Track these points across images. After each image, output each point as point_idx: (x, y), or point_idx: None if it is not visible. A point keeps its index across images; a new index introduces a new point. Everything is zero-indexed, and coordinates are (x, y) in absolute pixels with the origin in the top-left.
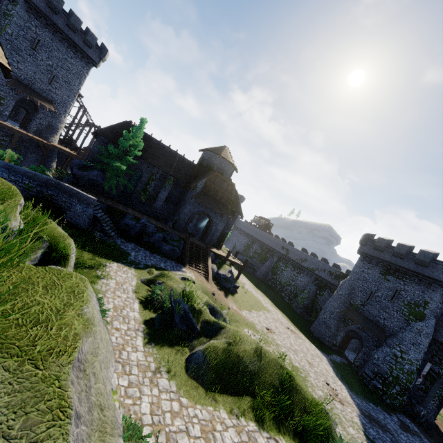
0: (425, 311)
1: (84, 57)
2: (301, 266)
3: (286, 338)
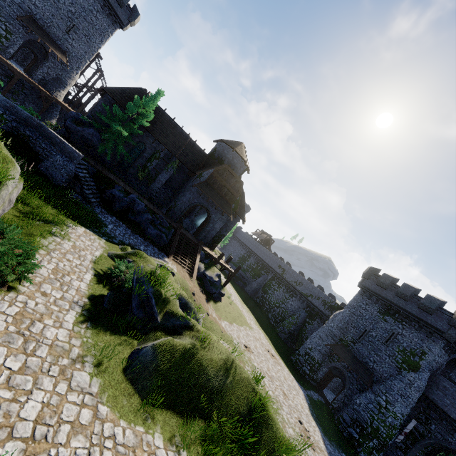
0: (420, 362)
1: (112, 14)
2: (295, 289)
3: (264, 361)
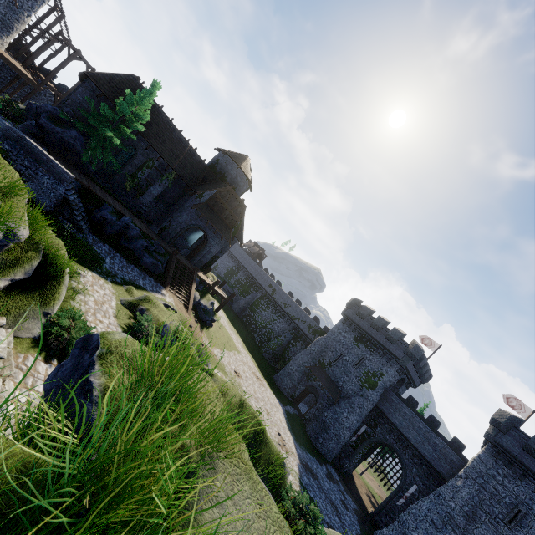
0: (378, 382)
1: None
2: (283, 310)
3: (252, 385)
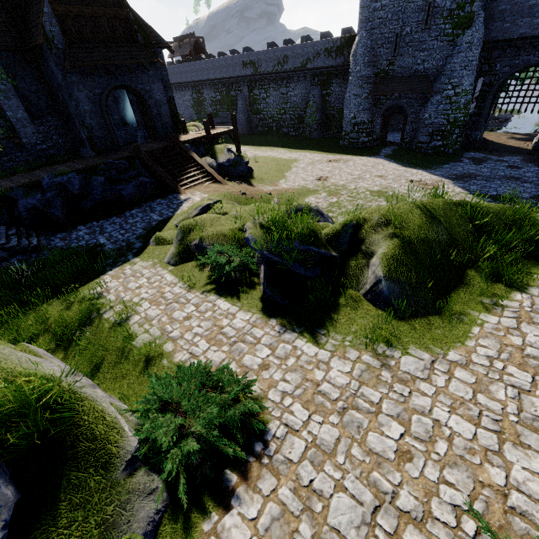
0: (473, 9)
1: None
2: (285, 73)
3: (341, 173)
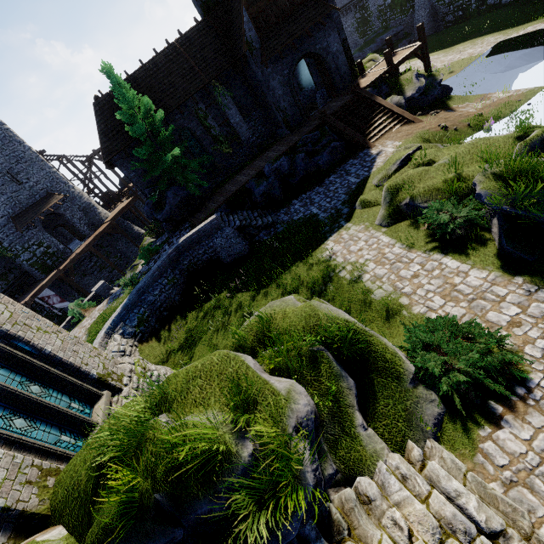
0: None
1: None
2: None
3: None
